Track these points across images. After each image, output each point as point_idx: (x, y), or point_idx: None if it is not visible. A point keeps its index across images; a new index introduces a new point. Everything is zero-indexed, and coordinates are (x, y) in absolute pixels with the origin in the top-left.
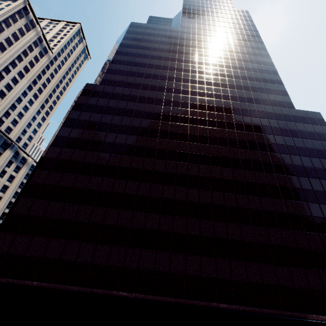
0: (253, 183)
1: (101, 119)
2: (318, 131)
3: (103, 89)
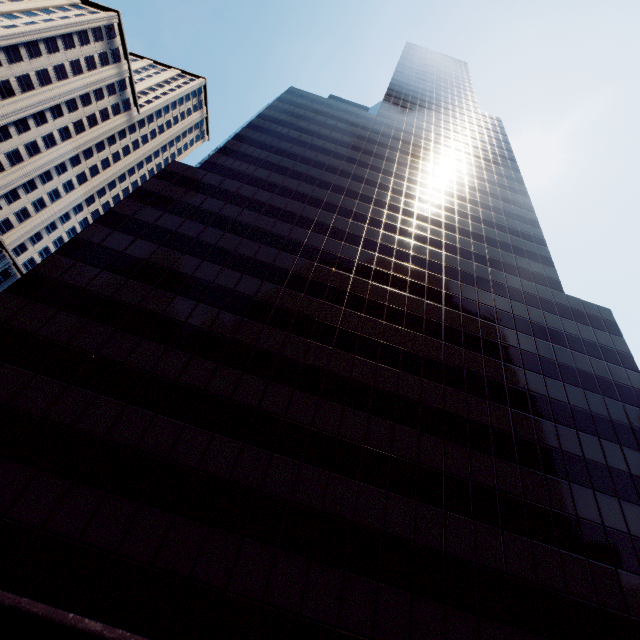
0: (461, 417)
1: (180, 227)
2: (604, 342)
3: (203, 177)
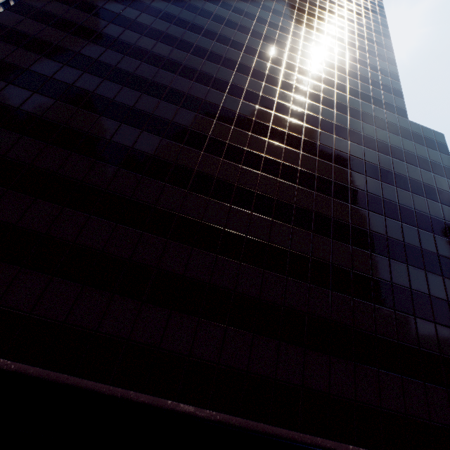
0: (309, 209)
1: (61, 41)
2: (435, 159)
3: None
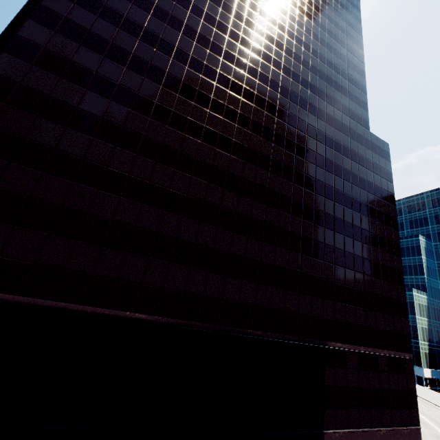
0: (311, 207)
1: (115, 38)
2: (382, 165)
3: None
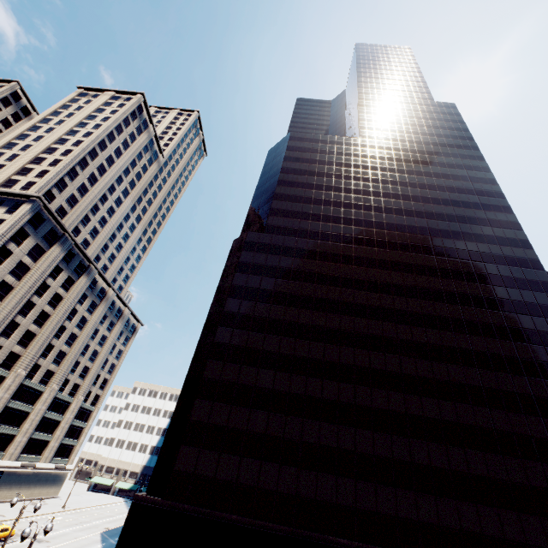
0: (495, 389)
1: (275, 286)
2: None
3: (271, 240)
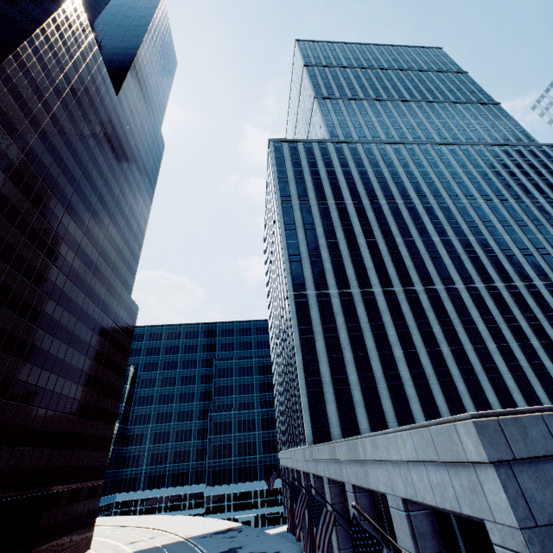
0: (75, 366)
1: None
2: (131, 325)
3: None
